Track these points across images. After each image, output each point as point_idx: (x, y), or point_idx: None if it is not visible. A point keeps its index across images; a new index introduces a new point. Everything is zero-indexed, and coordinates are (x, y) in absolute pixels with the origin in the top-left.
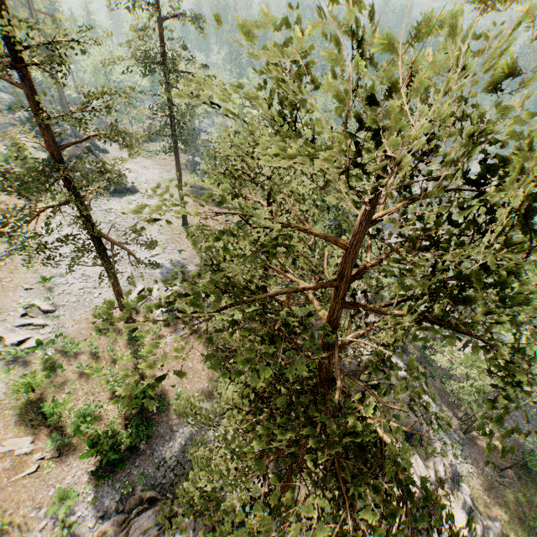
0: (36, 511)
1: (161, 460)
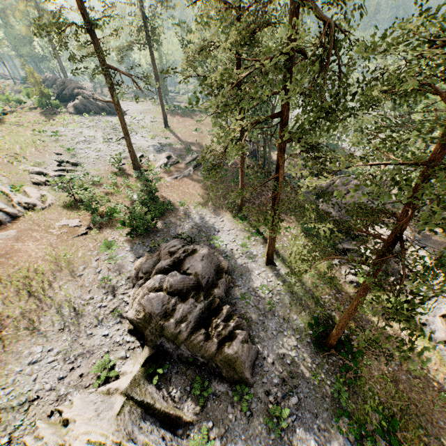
0: (90, 252)
1: (176, 234)
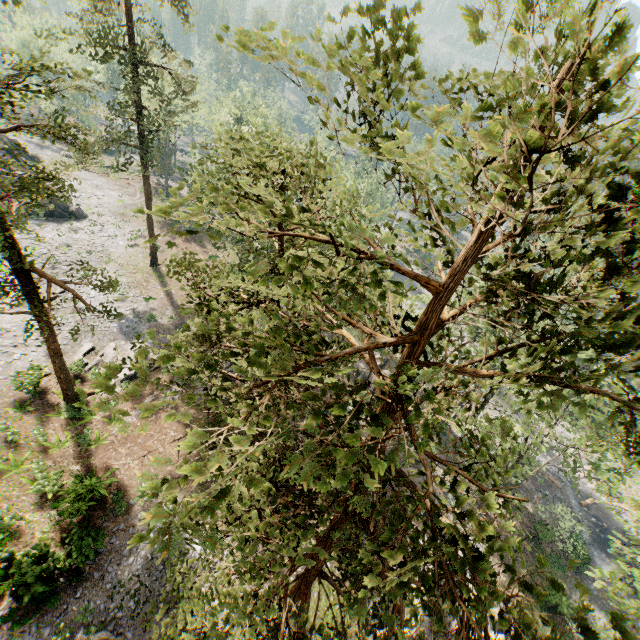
0: None
1: (116, 584)
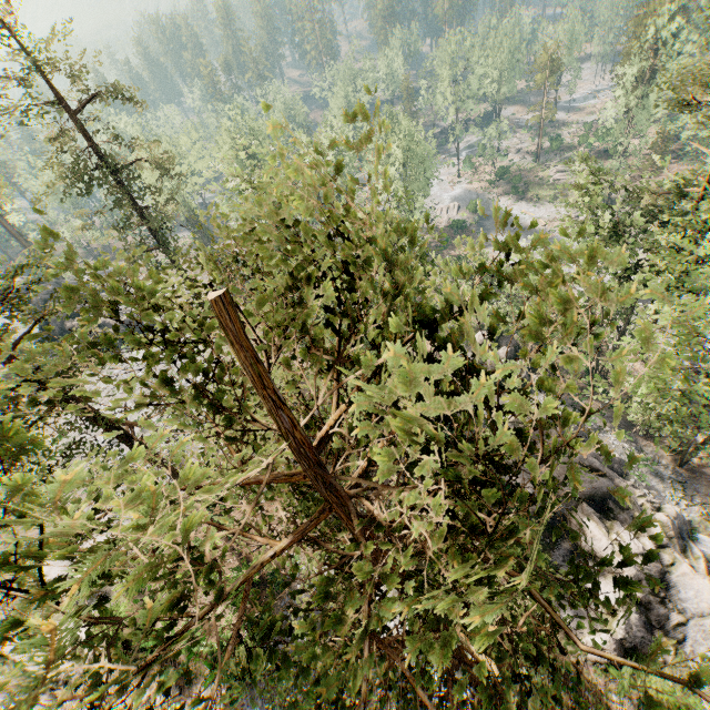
0: None
1: None
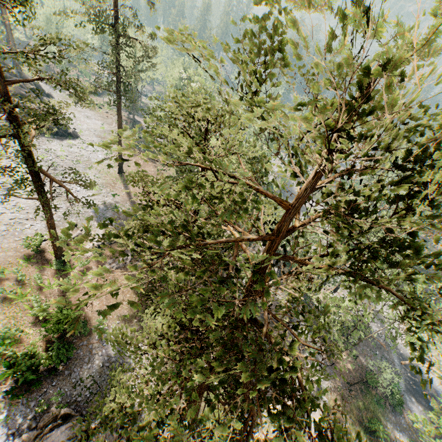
0: None
1: (78, 380)
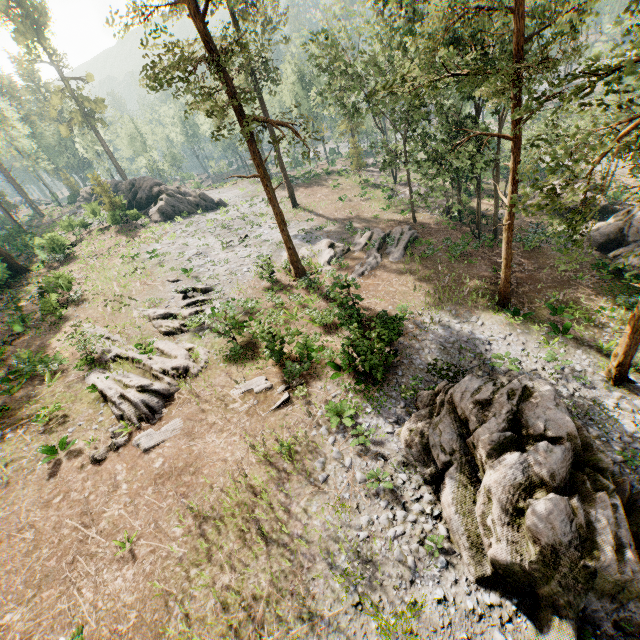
0: (315, 431)
1: (426, 366)
